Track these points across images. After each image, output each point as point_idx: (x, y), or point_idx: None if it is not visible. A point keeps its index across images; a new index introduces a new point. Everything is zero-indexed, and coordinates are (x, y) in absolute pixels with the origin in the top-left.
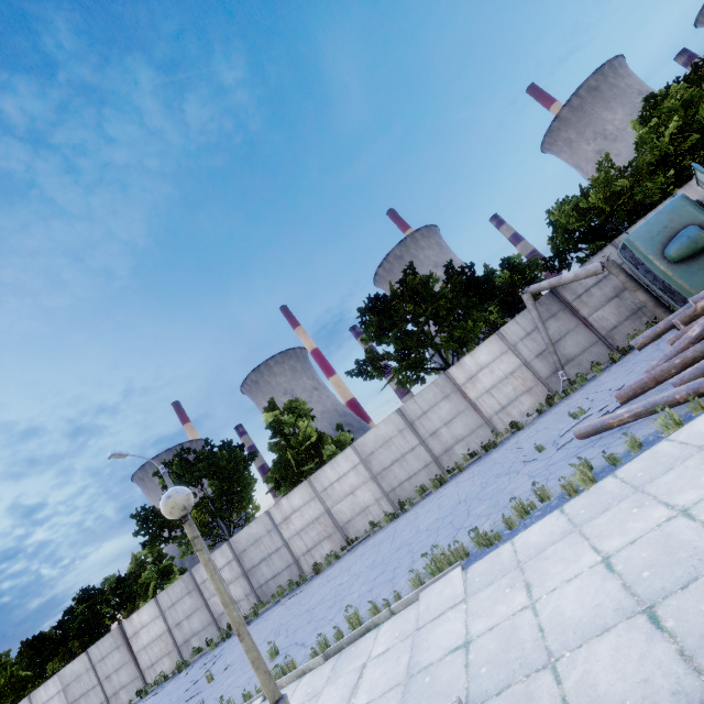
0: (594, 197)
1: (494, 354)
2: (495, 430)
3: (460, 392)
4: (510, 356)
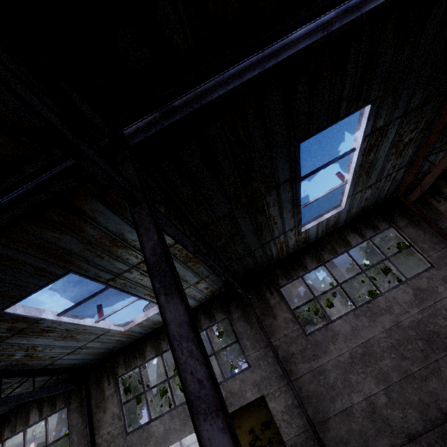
0: (322, 304)
1: None
2: None
3: None
4: None
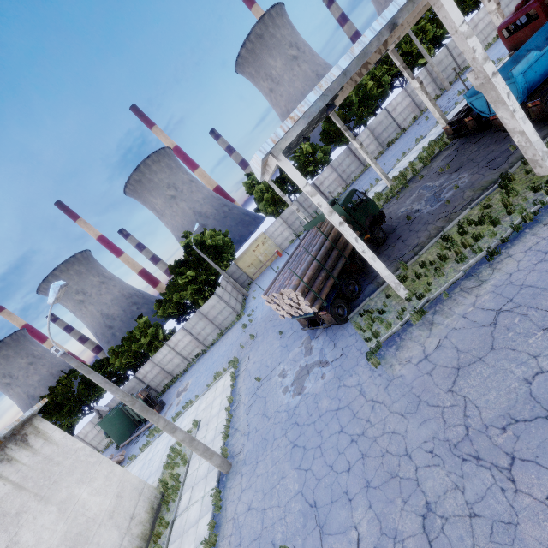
0: (118, 363)
1: (91, 427)
2: (98, 450)
3: (83, 440)
4: (97, 427)
